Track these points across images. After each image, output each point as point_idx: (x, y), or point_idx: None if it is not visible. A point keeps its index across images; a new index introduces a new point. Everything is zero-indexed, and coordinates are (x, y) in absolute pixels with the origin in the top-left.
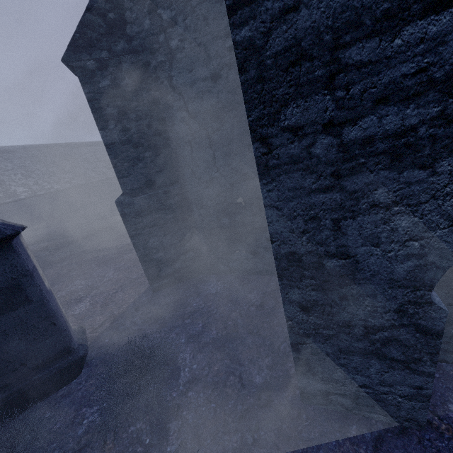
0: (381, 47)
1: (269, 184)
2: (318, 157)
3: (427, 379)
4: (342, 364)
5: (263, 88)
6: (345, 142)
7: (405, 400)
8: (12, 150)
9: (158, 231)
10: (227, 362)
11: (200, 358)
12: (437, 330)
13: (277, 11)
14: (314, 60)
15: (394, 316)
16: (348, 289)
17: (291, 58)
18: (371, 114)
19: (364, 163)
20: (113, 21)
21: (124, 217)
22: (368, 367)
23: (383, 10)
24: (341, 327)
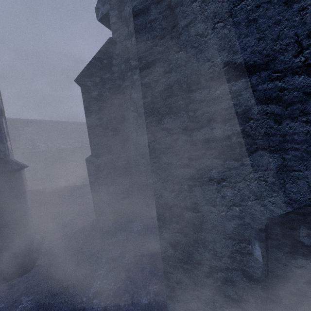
0: (210, 93)
1: (154, 158)
2: (180, 146)
3: None
4: (196, 295)
5: (154, 106)
6: (194, 140)
7: None
8: (44, 122)
9: (108, 181)
10: (127, 283)
11: (110, 276)
12: (256, 277)
13: (162, 72)
14: (178, 96)
15: (228, 261)
16: (198, 234)
17: (167, 94)
18: (207, 126)
19: (205, 153)
20: (106, 64)
21: (88, 169)
22: (213, 301)
23: (210, 77)
24: (195, 264)
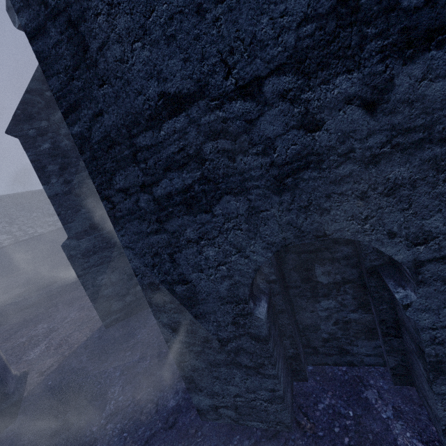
0: (155, 136)
1: (121, 230)
2: (144, 209)
3: (274, 381)
4: (216, 377)
5: (97, 163)
6: (157, 197)
7: (269, 404)
8: None
9: (106, 268)
10: (150, 390)
11: (128, 389)
12: (263, 336)
13: (91, 116)
14: (121, 145)
15: (233, 328)
16: (197, 309)
17: (108, 144)
18: (165, 178)
19: (173, 211)
20: (50, 98)
21: (71, 259)
22: (233, 376)
23: (148, 114)
24: (203, 342)
